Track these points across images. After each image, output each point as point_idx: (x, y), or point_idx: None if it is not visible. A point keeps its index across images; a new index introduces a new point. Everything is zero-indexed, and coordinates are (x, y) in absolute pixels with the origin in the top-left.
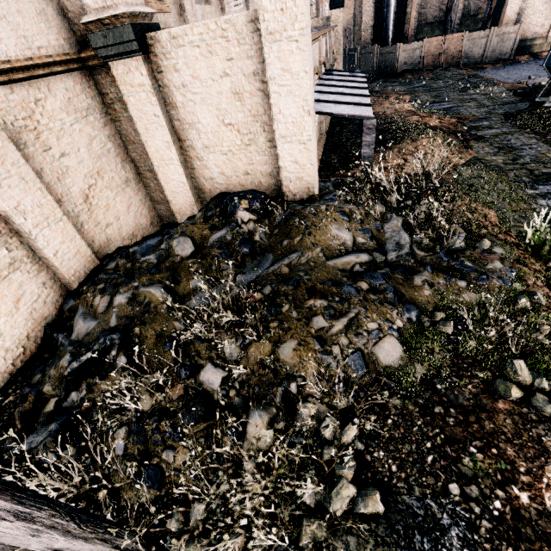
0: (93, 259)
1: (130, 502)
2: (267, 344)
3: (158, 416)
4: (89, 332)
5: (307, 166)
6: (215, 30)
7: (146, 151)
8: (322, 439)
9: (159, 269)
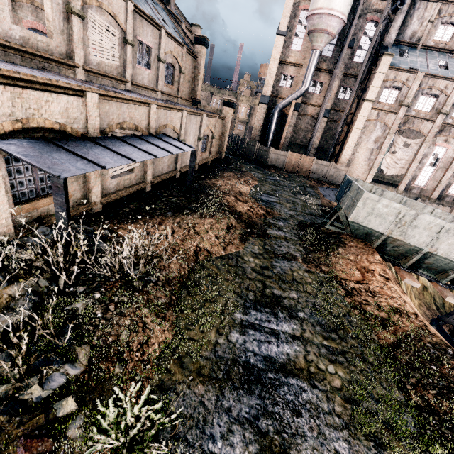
0: None
1: None
2: None
3: None
4: None
5: None
6: None
7: None
8: None
9: None
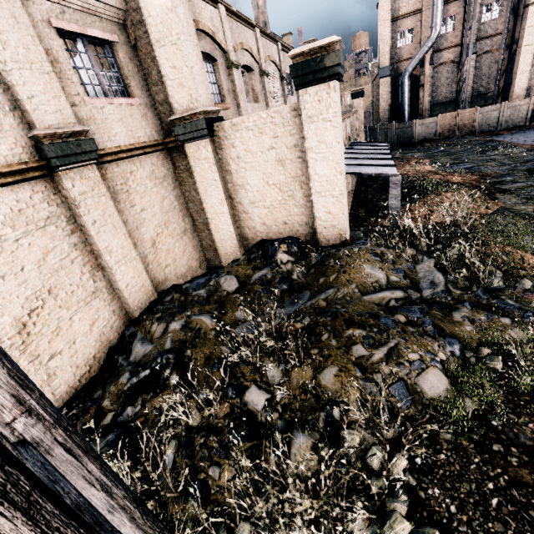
0: (153, 293)
1: (176, 517)
2: (308, 370)
3: (206, 431)
4: (145, 354)
5: (340, 216)
6: (266, 118)
7: (203, 207)
8: (369, 470)
9: (209, 302)
